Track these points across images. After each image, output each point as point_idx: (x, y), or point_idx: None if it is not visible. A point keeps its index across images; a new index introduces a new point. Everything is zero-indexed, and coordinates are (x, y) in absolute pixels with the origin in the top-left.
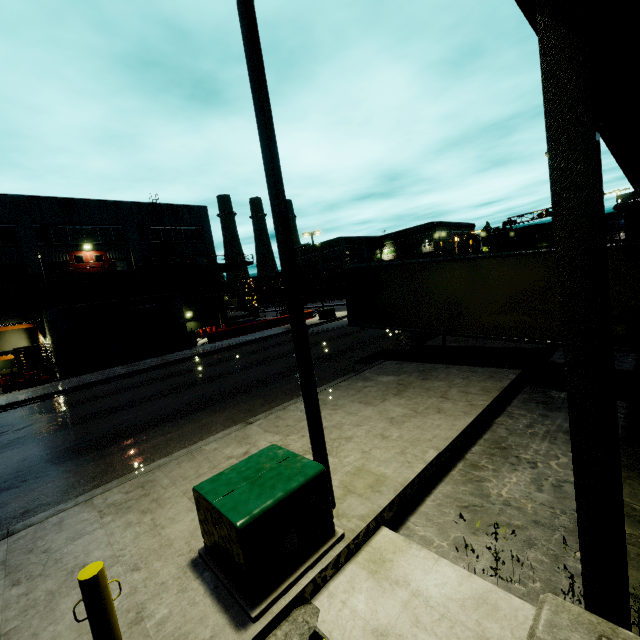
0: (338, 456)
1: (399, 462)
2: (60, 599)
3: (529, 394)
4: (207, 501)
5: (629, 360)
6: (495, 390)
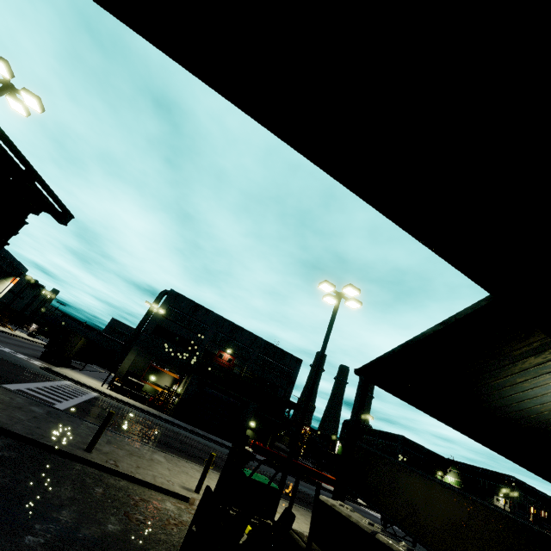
0: None
1: None
2: (182, 473)
3: None
4: None
5: None
6: None
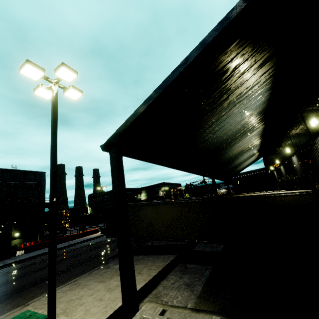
0: (71, 315)
1: (101, 312)
2: None
3: (179, 267)
4: None
5: (221, 246)
6: (162, 266)
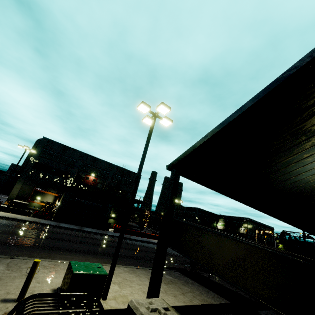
0: (122, 289)
1: None
2: (16, 278)
3: None
4: (71, 265)
5: None
6: (207, 302)
